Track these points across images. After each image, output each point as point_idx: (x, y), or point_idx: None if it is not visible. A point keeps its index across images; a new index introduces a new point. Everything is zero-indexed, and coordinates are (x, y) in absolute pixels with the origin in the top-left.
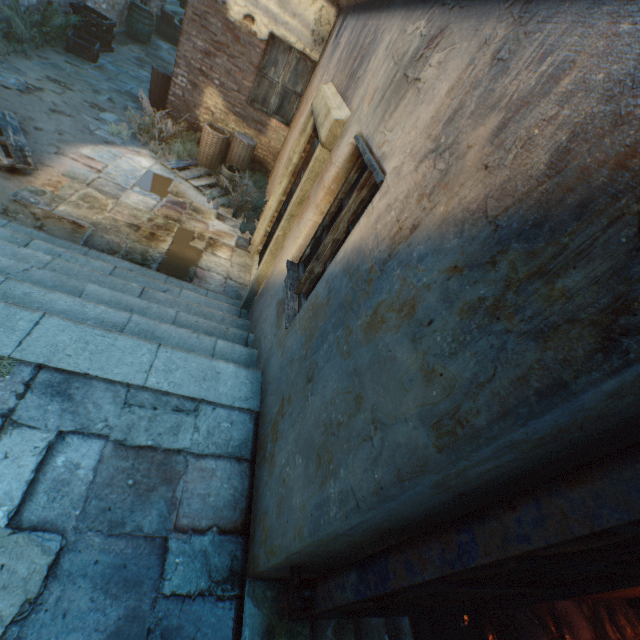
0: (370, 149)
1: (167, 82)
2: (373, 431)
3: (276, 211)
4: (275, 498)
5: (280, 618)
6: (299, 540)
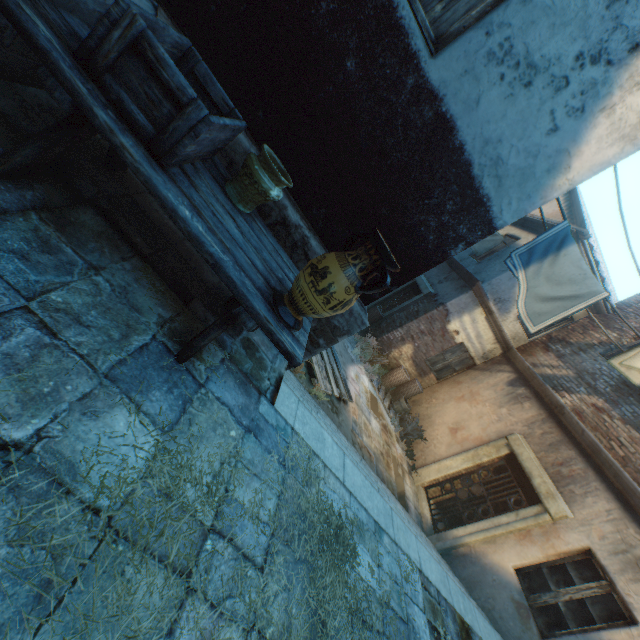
0: (610, 577)
1: (379, 319)
2: None
3: (452, 472)
4: None
5: None
6: None
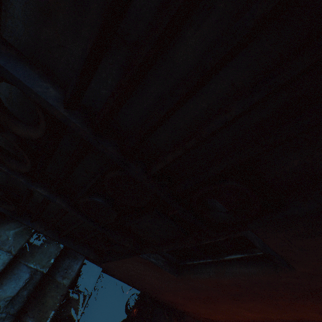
0: None
1: None
2: None
3: None
4: None
5: None
6: None
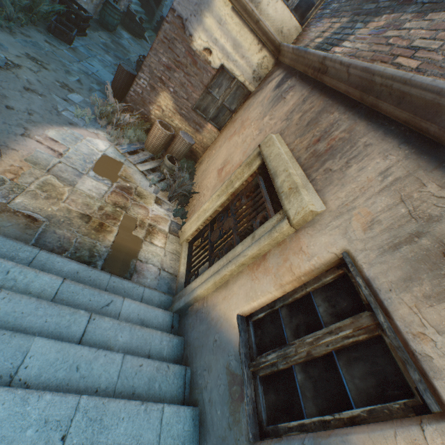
0: (381, 303)
1: (129, 77)
2: None
3: (210, 216)
4: None
5: None
6: None
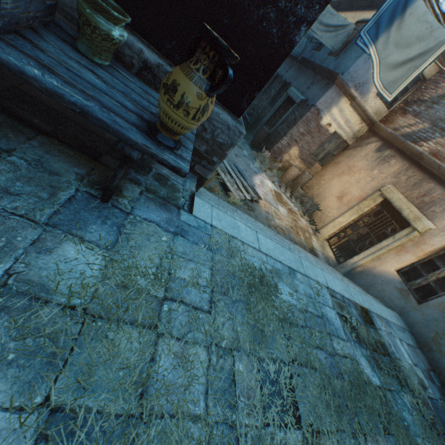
0: None
1: (268, 135)
2: None
3: (344, 225)
4: None
5: None
6: None
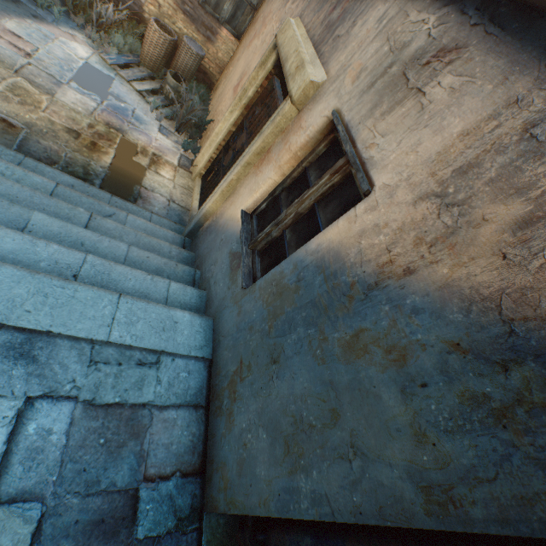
0: (352, 139)
1: None
2: (352, 455)
3: (224, 140)
4: (235, 456)
5: (230, 539)
6: (265, 510)
